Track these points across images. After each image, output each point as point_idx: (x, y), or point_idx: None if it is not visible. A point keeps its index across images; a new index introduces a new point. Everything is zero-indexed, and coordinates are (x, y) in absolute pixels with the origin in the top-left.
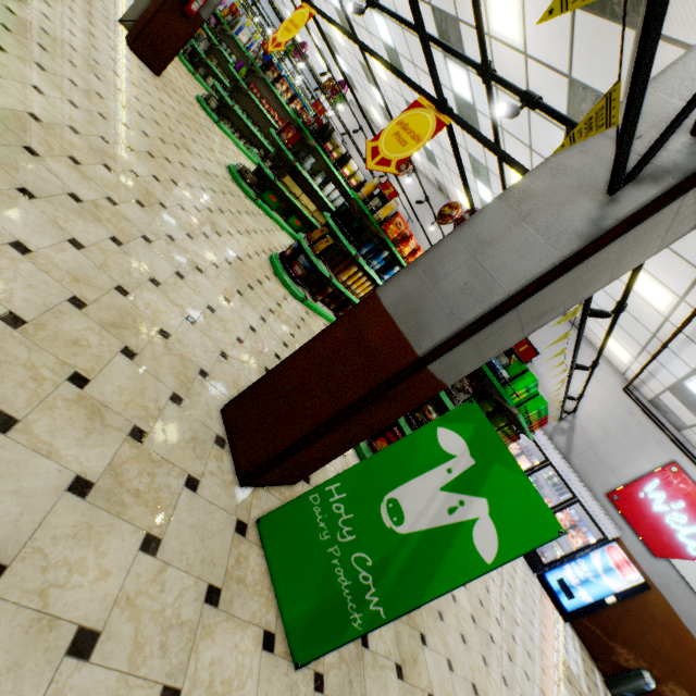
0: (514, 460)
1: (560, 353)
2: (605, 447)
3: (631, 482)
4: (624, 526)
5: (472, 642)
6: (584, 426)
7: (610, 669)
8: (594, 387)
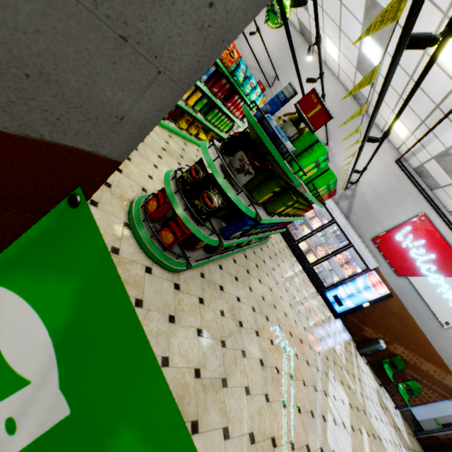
0: (181, 429)
1: (357, 114)
2: (375, 206)
3: (390, 229)
4: (381, 259)
5: (257, 387)
6: (362, 193)
7: (360, 339)
8: (374, 162)
